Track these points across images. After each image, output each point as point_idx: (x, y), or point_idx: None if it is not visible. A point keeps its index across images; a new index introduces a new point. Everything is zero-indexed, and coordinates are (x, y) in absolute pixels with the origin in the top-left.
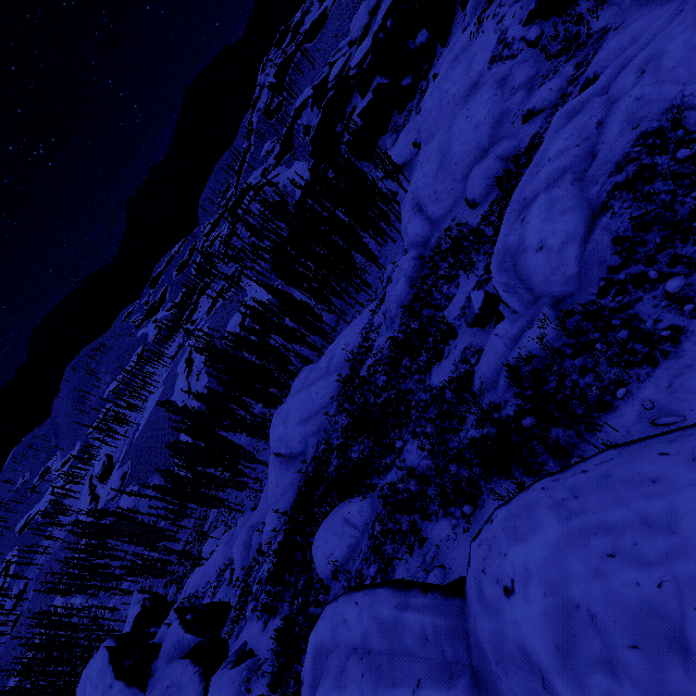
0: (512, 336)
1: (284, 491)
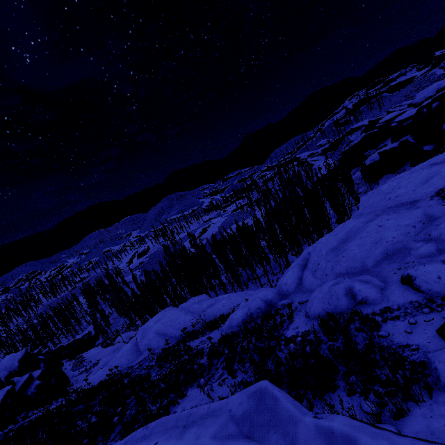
0: None
1: (117, 364)
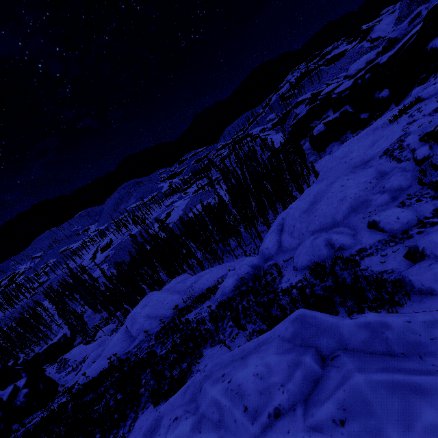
0: None
1: (111, 354)
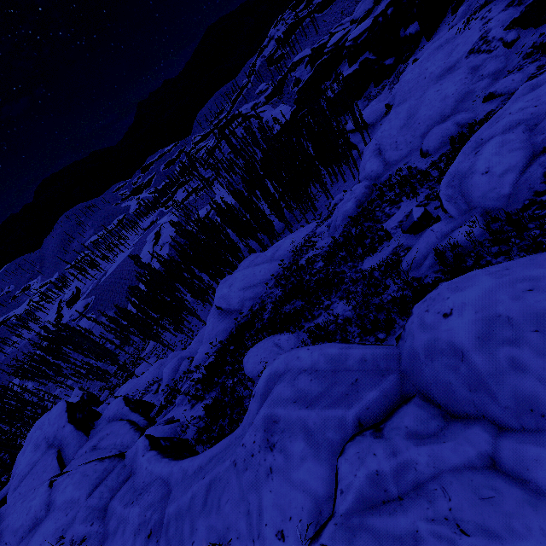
0: (444, 232)
1: (217, 333)
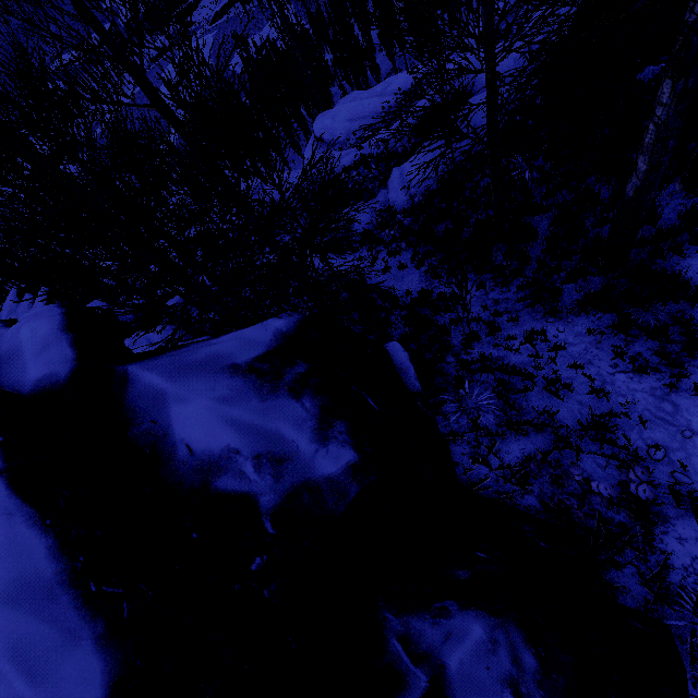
0: None
1: None
